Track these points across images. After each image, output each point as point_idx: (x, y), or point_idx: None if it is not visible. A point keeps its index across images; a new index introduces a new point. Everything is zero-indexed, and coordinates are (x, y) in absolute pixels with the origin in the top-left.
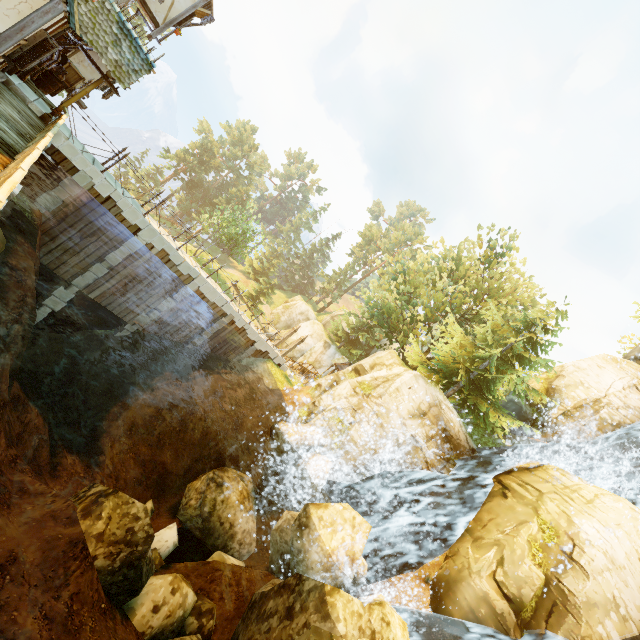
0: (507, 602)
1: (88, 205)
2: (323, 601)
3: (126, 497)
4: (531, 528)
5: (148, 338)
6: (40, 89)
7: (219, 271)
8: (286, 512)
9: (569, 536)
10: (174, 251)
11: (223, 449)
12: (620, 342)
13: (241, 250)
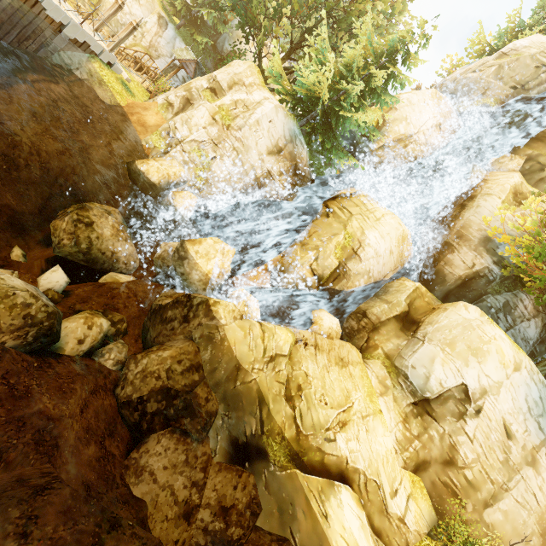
0: (315, 278)
1: None
2: (209, 310)
3: (2, 292)
4: (339, 238)
5: None
6: None
7: None
8: (164, 244)
9: (359, 241)
10: None
11: (76, 185)
12: (443, 62)
13: None
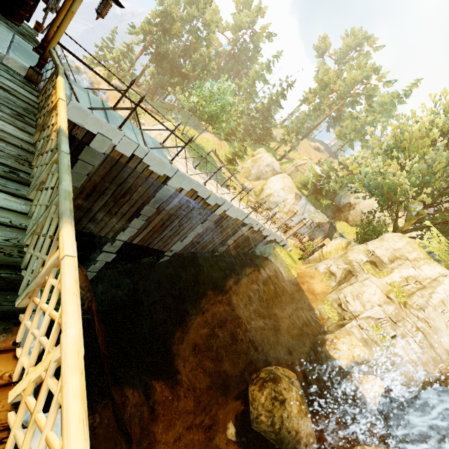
0: None
1: (113, 169)
2: None
3: None
4: None
5: (184, 258)
6: (8, 19)
7: (201, 143)
8: None
9: None
10: (202, 187)
11: (268, 352)
12: None
13: (220, 123)
